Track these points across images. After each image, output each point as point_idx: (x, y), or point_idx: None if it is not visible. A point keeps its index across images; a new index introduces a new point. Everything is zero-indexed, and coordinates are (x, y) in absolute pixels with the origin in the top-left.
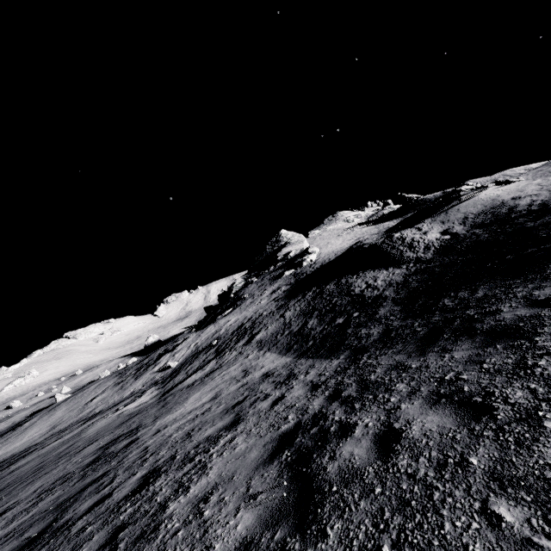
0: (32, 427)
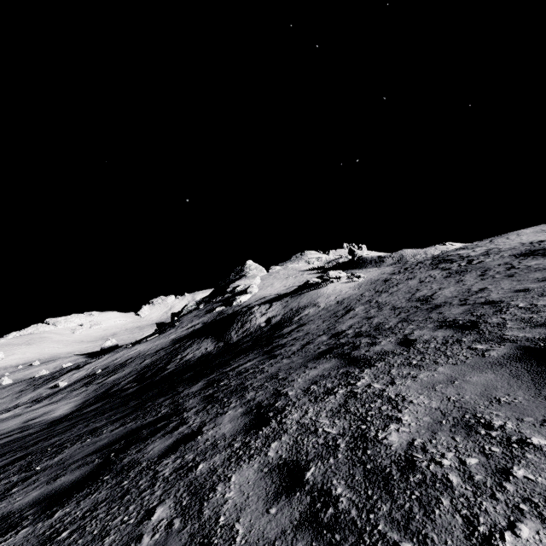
0: None
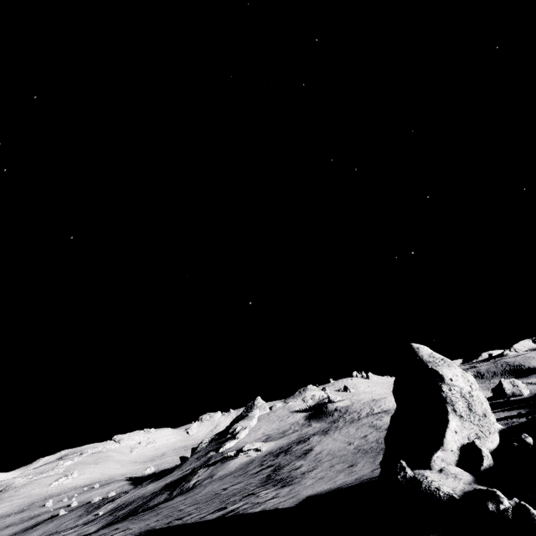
0: (38, 530)
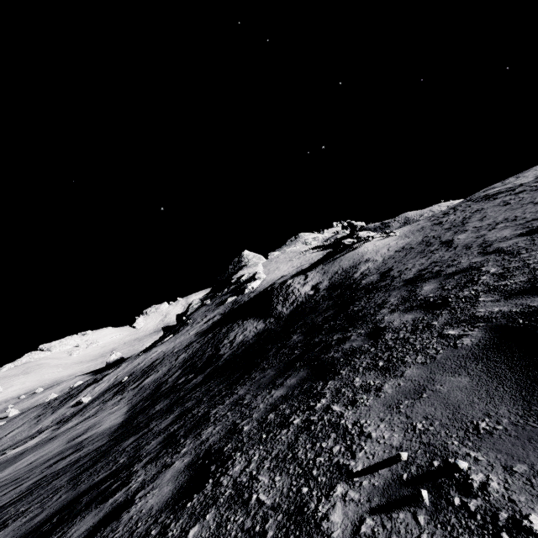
0: None
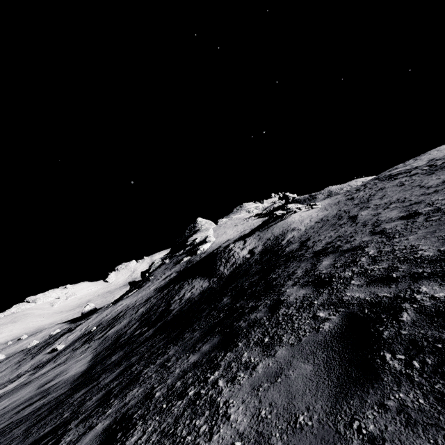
0: None
